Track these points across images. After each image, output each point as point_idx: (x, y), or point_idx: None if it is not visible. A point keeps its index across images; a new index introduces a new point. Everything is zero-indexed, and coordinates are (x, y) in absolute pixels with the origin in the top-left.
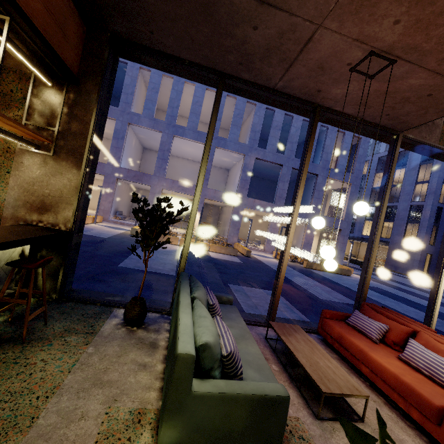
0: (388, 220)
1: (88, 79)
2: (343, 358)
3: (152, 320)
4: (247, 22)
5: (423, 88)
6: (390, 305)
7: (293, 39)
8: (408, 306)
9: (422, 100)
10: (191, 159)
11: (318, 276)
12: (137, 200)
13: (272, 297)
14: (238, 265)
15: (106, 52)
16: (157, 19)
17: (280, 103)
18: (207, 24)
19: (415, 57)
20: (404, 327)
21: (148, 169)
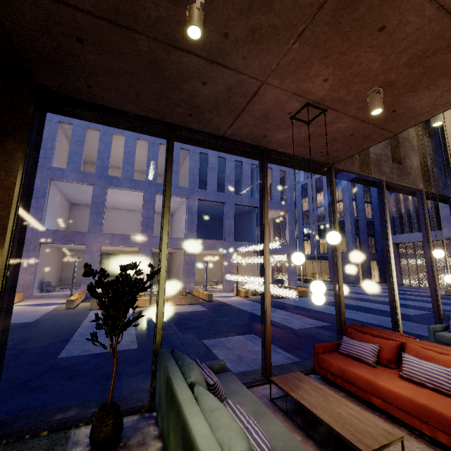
0: (321, 237)
1: (8, 137)
2: (349, 394)
3: (130, 428)
4: (196, 78)
5: (347, 130)
6: (352, 316)
7: (240, 93)
8: (364, 313)
9: (346, 139)
10: (130, 209)
11: (282, 304)
12: (91, 273)
13: (263, 346)
14: (204, 314)
15: (31, 106)
16: (96, 73)
17: (229, 148)
18: (155, 79)
19: (340, 106)
20: (391, 342)
21: (79, 226)
